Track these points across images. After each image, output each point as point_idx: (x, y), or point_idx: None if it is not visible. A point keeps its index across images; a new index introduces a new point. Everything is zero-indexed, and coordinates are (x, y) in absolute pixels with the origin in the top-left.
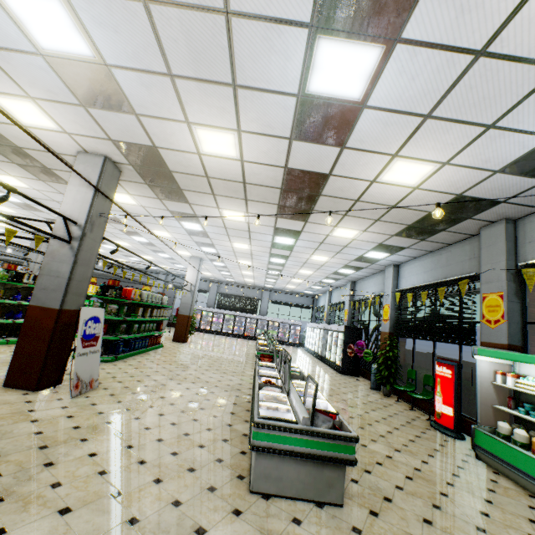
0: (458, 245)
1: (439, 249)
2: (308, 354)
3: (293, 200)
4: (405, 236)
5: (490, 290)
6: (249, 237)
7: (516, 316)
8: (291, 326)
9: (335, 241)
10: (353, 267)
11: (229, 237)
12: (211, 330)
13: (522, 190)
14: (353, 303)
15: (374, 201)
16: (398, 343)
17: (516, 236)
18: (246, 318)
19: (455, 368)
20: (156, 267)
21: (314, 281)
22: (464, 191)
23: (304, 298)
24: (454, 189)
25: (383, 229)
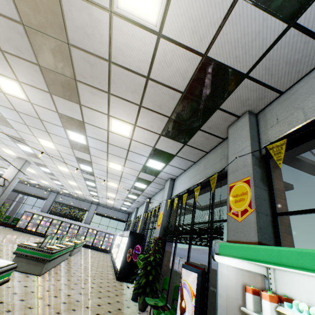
0: (213, 151)
1: (200, 159)
2: (108, 259)
3: (48, 55)
4: (170, 137)
5: (236, 178)
6: (46, 130)
7: (264, 205)
8: (106, 234)
9: (118, 141)
10: (144, 181)
11: (30, 129)
12: (36, 232)
13: (265, 49)
14: (145, 215)
15: (127, 65)
16: (165, 248)
17: (258, 127)
18: (70, 224)
19: (198, 277)
20: (3, 172)
21: (123, 196)
22: (208, 46)
23: (122, 213)
24: (198, 41)
25: (150, 123)
